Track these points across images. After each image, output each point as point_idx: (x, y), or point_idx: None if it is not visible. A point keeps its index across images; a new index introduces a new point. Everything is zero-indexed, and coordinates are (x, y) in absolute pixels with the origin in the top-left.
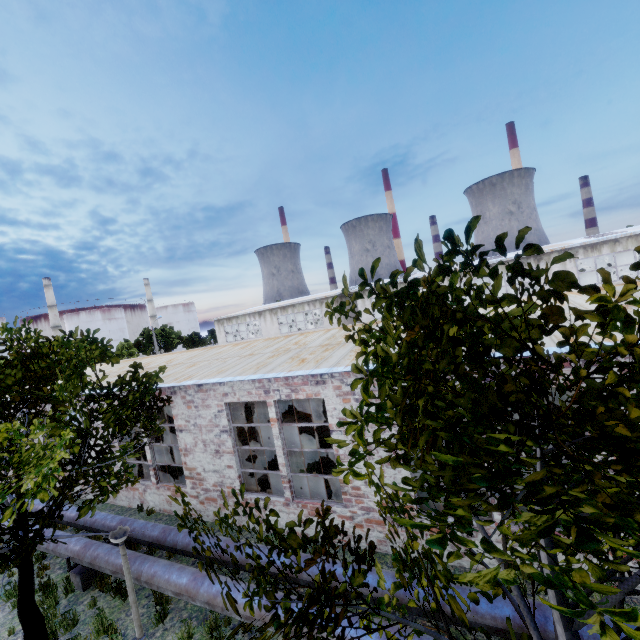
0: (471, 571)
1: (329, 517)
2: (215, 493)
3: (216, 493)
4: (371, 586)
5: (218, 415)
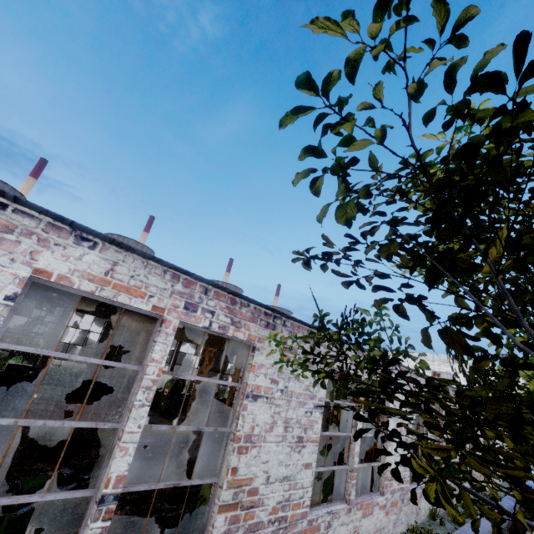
0: (422, 525)
1: (374, 512)
2: (270, 529)
3: (272, 528)
4: (490, 530)
5: (319, 381)
